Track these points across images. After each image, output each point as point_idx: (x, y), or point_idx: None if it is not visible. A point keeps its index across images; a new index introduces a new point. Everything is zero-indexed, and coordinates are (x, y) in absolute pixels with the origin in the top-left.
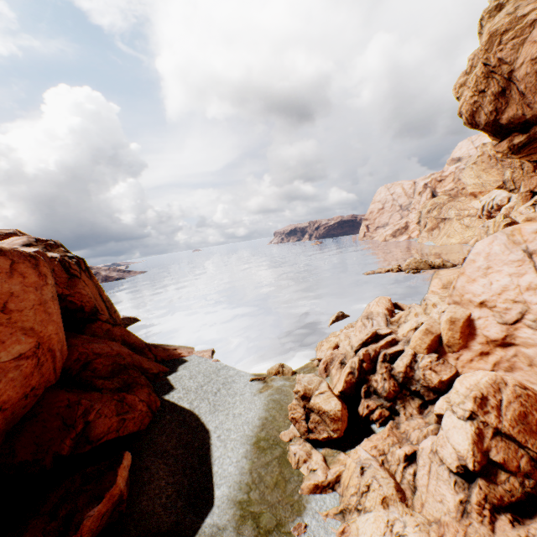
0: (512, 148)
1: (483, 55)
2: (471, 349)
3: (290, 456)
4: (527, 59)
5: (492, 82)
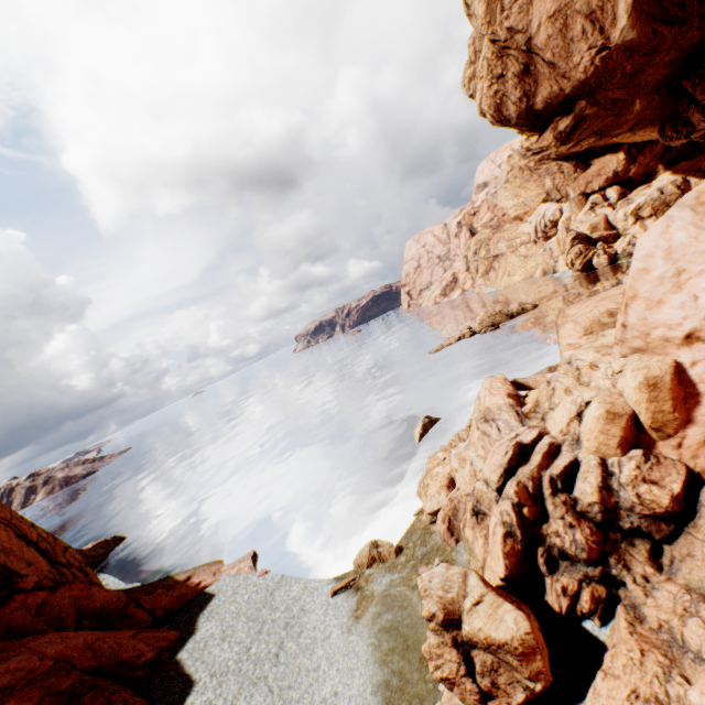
0: (559, 138)
1: (488, 30)
2: (700, 421)
3: None
4: (543, 19)
5: (509, 61)
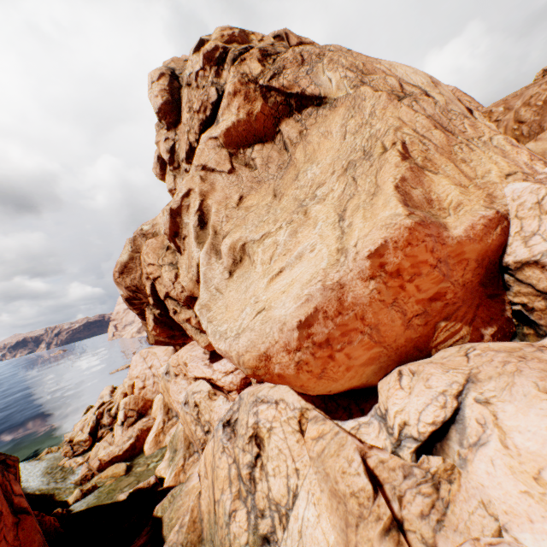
0: None
1: None
2: (137, 393)
3: (67, 464)
4: None
5: None
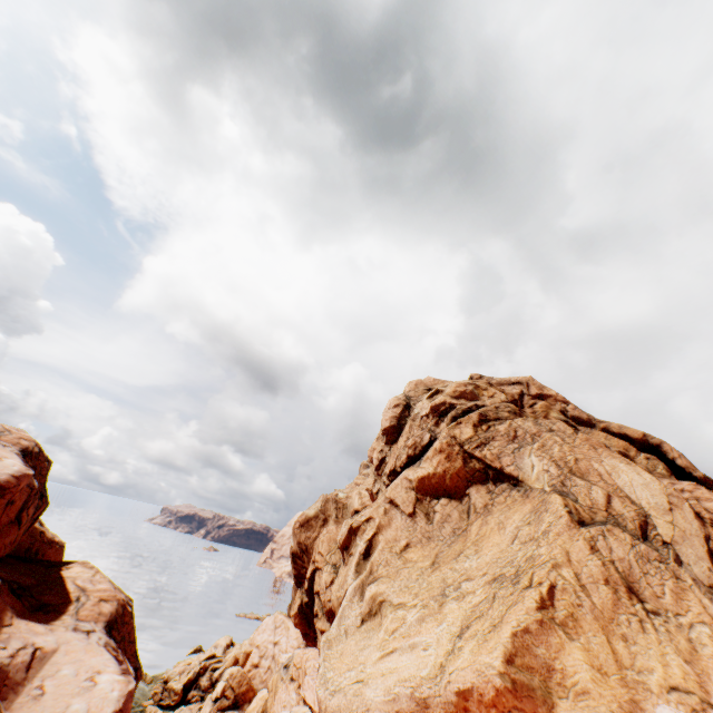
0: None
1: None
2: (247, 668)
3: (148, 709)
4: None
5: None
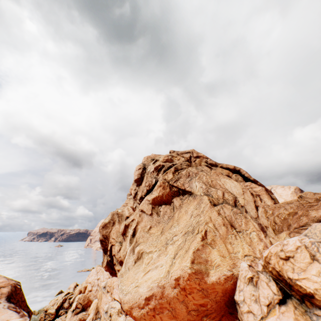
0: None
1: None
2: (86, 293)
3: None
4: None
5: None
